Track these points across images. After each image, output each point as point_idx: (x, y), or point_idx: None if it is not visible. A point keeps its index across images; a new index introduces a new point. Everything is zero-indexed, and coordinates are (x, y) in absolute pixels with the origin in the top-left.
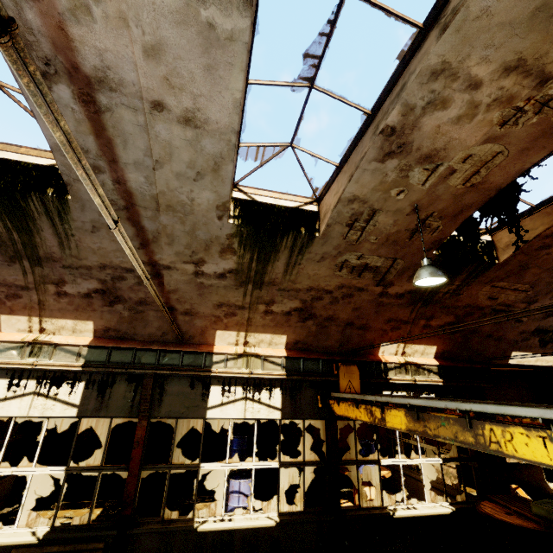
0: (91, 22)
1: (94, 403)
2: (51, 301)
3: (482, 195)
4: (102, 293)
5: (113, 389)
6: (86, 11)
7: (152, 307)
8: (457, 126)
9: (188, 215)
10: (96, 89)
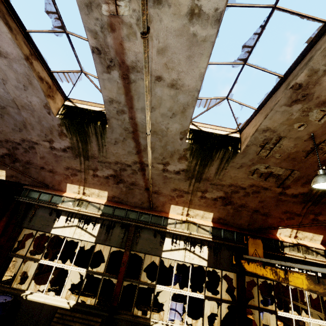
0: (135, 39)
1: (103, 236)
2: (90, 179)
3: None
4: (114, 177)
5: (113, 230)
6: (134, 35)
7: (138, 187)
8: None
9: (164, 137)
10: (130, 72)
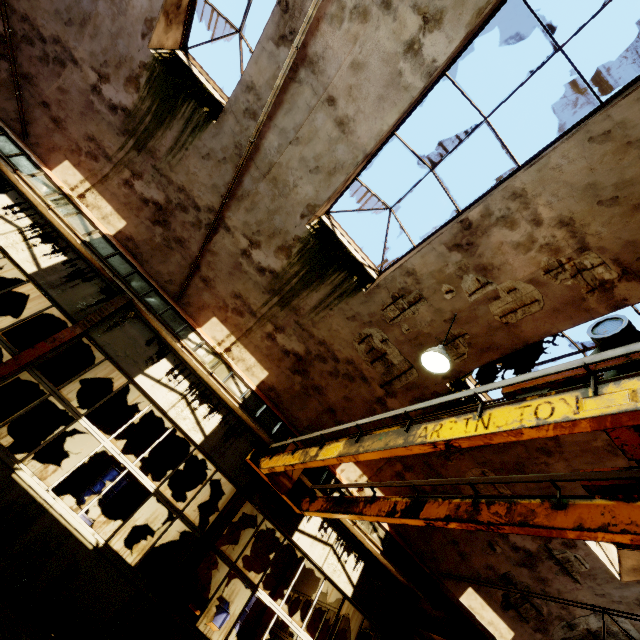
0: (337, 28)
1: (56, 279)
2: (114, 183)
3: (511, 341)
4: (158, 208)
5: (83, 284)
6: (340, 22)
7: (184, 251)
8: (515, 252)
9: (282, 197)
10: (304, 65)
